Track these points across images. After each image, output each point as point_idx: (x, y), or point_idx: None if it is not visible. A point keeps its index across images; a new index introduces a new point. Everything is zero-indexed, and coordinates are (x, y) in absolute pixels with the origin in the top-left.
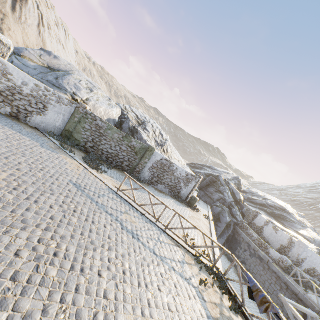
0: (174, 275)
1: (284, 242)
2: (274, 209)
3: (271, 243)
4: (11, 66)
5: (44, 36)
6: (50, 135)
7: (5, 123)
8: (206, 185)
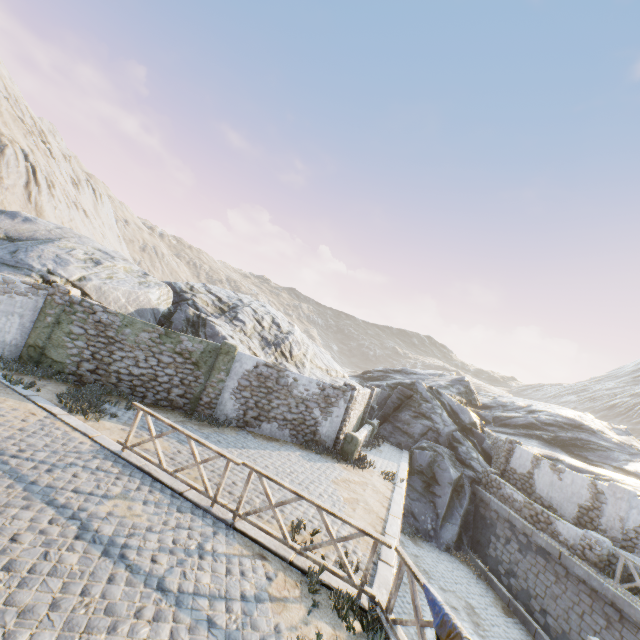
0: None
1: (582, 497)
2: (557, 429)
3: (557, 506)
4: None
5: (39, 200)
6: None
7: None
8: (393, 409)
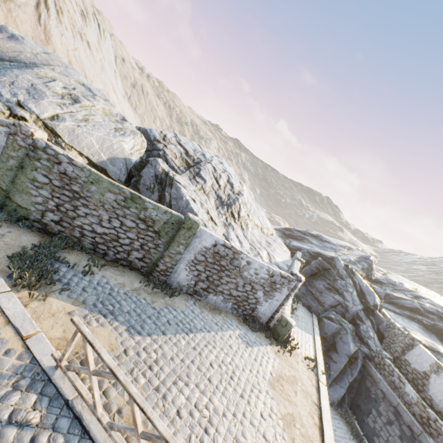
0: None
1: None
2: (437, 318)
3: None
4: None
5: (47, 24)
6: None
7: None
8: (310, 275)
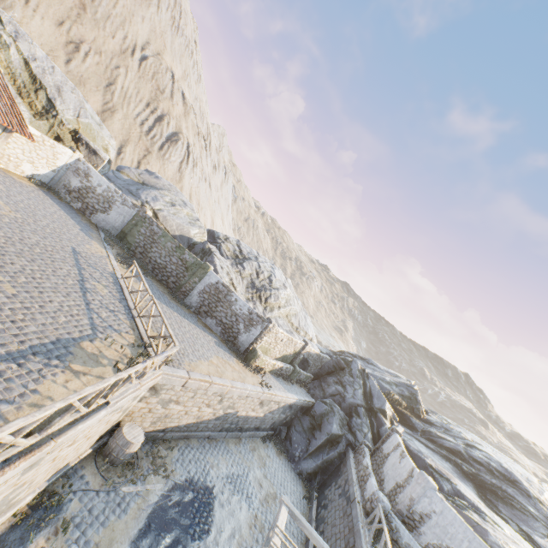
0: (85, 317)
1: (401, 477)
2: (485, 470)
3: (386, 480)
4: (94, 170)
5: (184, 172)
6: (103, 231)
7: (67, 210)
8: (326, 372)
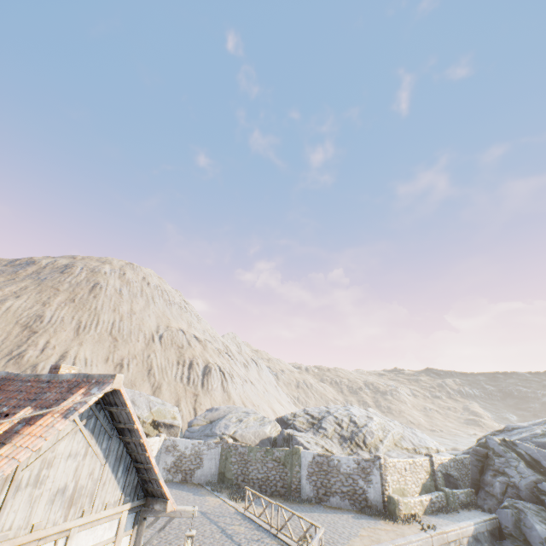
0: None
1: None
2: None
3: None
4: (178, 439)
5: (228, 388)
6: (206, 484)
7: (175, 487)
8: (478, 472)
